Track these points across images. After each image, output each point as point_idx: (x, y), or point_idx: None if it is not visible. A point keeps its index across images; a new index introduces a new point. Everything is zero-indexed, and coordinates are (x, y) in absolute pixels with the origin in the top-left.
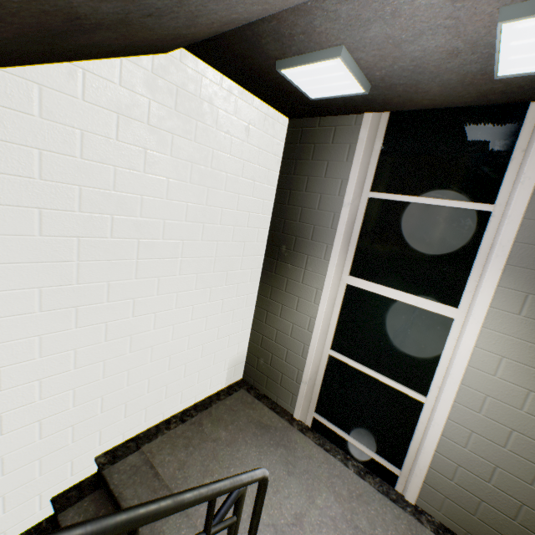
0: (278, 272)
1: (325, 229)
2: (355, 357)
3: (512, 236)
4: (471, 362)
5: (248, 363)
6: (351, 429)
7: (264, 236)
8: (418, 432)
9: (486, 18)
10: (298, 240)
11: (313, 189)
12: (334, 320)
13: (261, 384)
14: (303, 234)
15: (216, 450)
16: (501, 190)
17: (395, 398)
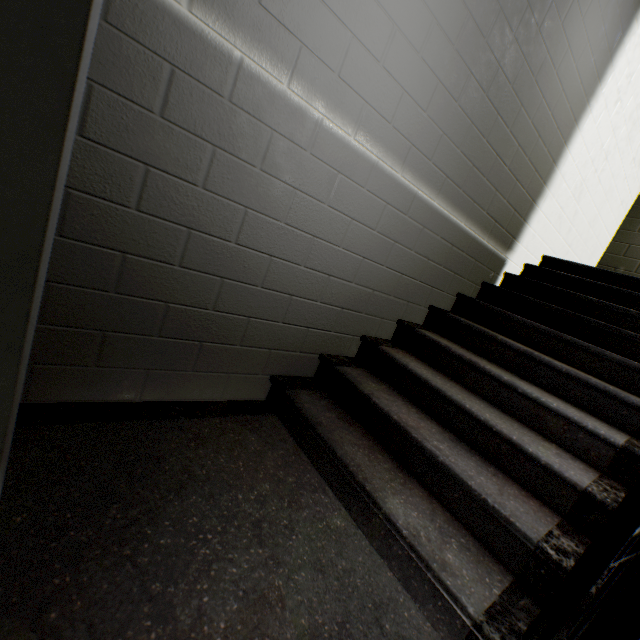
0: None
1: None
2: None
3: None
4: None
5: None
6: None
7: None
8: None
9: None
10: None
11: None
12: None
13: None
14: None
15: None
16: None
17: None
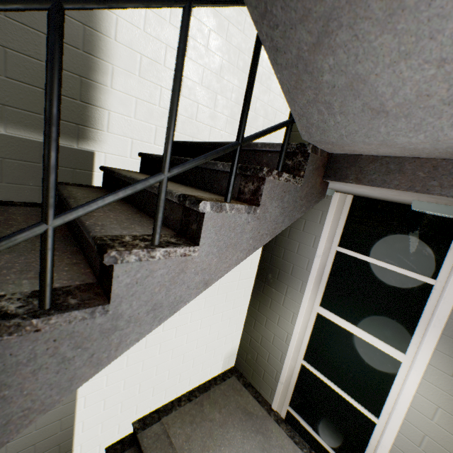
0: (265, 293)
1: (301, 269)
2: (322, 371)
3: (447, 314)
4: (412, 403)
5: (239, 355)
6: (317, 427)
7: (255, 264)
8: (370, 446)
9: (405, 199)
10: (281, 272)
11: (293, 237)
12: (307, 338)
13: (248, 374)
14: (285, 269)
15: (211, 429)
16: (441, 270)
17: (353, 412)
